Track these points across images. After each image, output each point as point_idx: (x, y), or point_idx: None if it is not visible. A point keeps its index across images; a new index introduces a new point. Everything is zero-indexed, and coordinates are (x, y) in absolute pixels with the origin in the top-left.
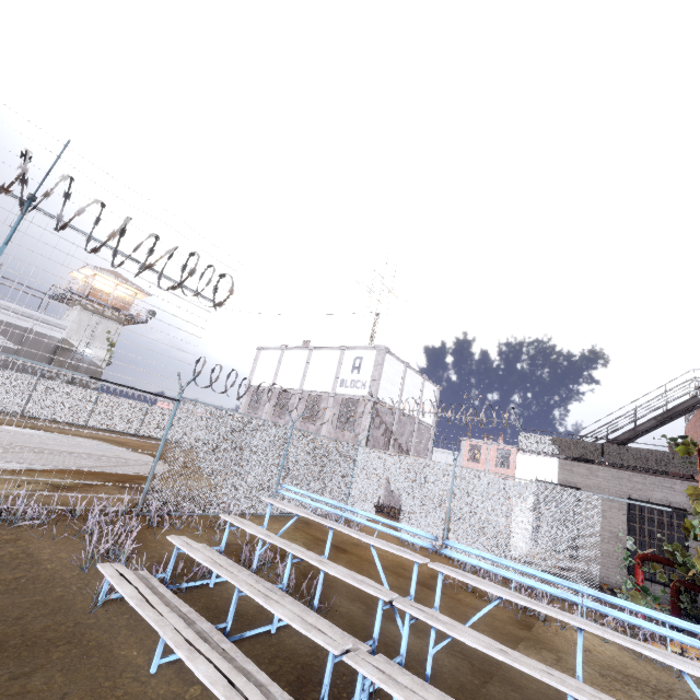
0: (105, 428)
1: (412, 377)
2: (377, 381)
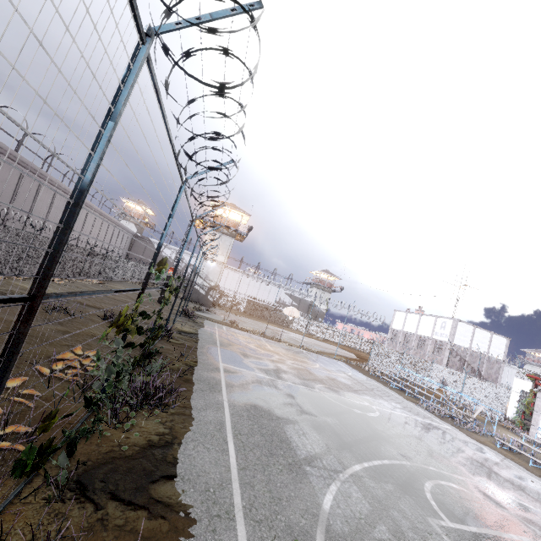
0: (330, 340)
1: (481, 333)
2: (453, 335)
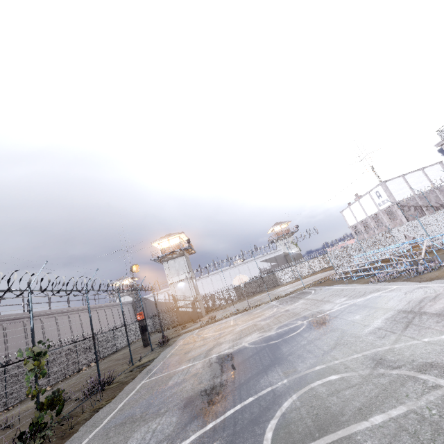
0: (318, 270)
1: (412, 176)
2: (390, 196)
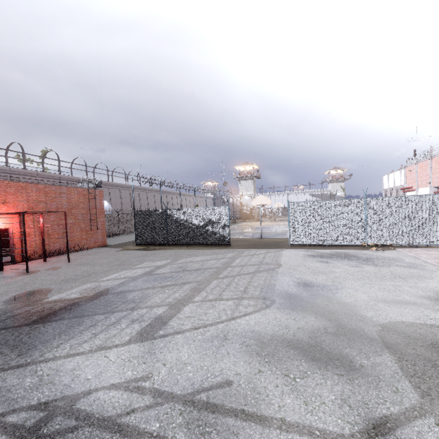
0: None
1: None
2: None
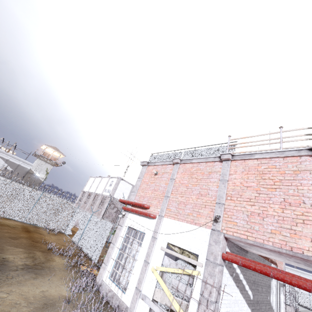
0: None
1: None
2: (114, 190)
